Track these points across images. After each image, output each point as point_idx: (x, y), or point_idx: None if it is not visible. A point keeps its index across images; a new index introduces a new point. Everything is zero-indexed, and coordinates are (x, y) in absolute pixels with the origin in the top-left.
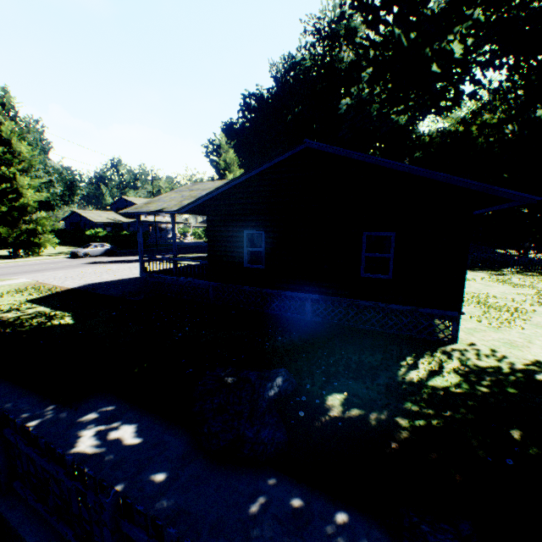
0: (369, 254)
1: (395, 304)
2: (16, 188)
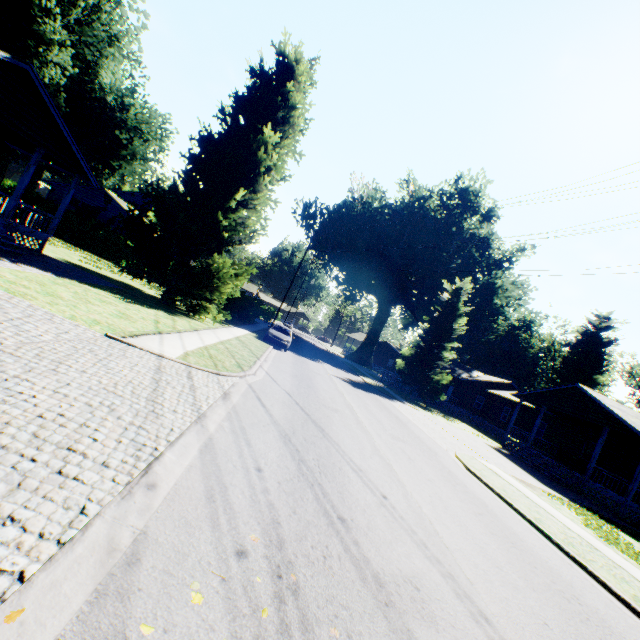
0: None
1: None
2: (254, 206)
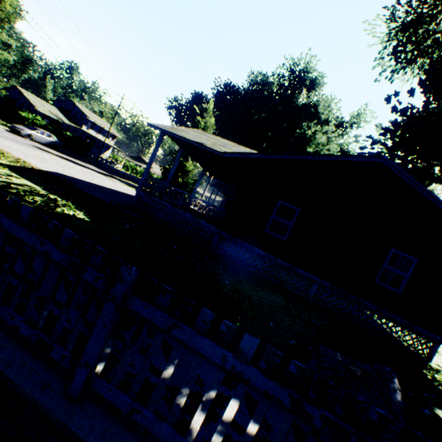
0: (389, 267)
1: (394, 314)
2: None
